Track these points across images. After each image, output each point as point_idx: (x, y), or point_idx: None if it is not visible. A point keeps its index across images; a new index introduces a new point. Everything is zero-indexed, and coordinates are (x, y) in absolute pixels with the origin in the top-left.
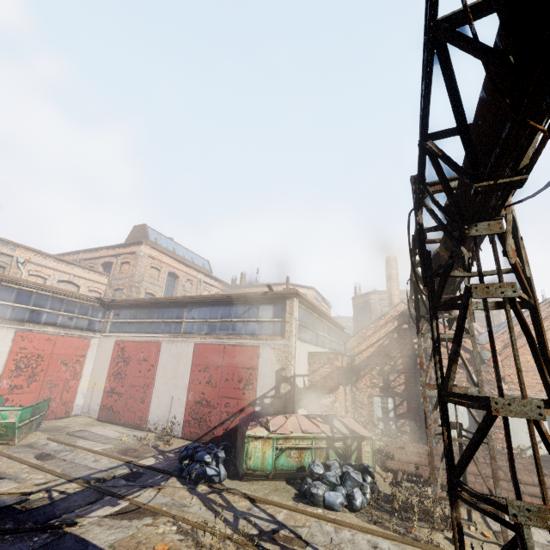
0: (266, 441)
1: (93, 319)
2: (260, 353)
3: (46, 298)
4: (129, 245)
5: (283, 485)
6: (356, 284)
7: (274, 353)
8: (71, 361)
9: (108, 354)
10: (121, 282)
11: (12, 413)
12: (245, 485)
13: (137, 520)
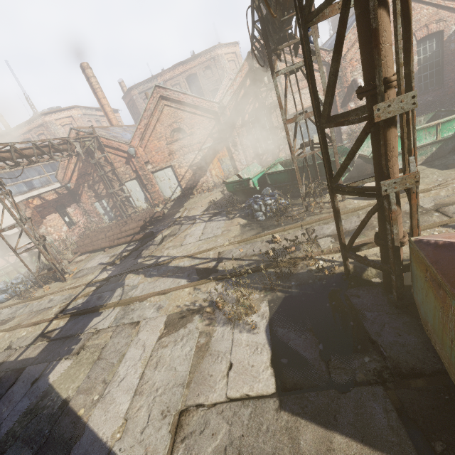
0: None
1: None
2: None
3: None
4: None
5: None
6: (120, 82)
7: None
8: None
9: None
10: None
11: None
12: None
13: None
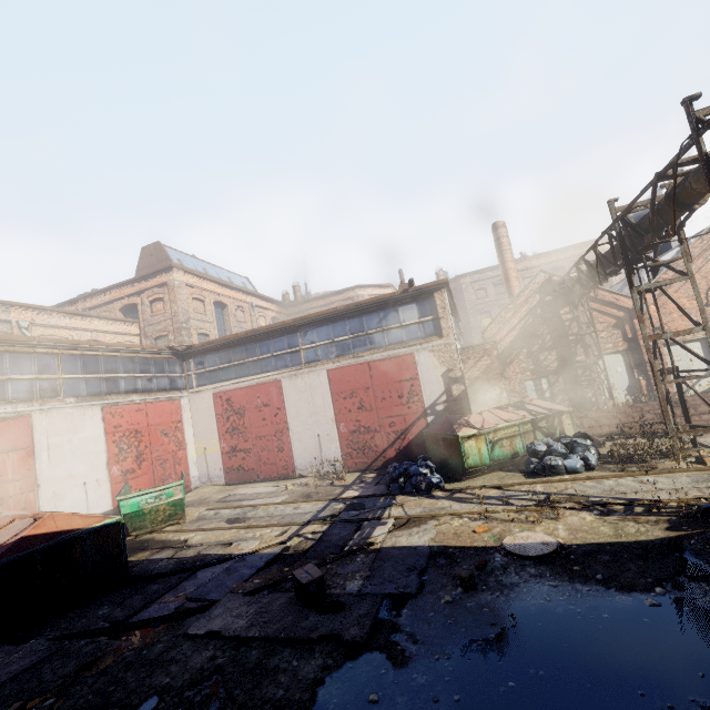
0: (478, 438)
1: (173, 375)
2: (417, 360)
3: (115, 361)
4: (153, 275)
5: (503, 474)
6: (437, 271)
7: (434, 356)
8: (170, 430)
9: (209, 412)
10: (161, 327)
11: (176, 490)
12: (468, 483)
13: (424, 525)
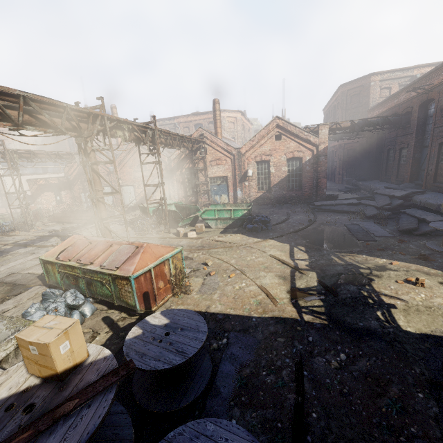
0: None
1: None
2: None
3: None
4: None
5: None
6: (150, 113)
7: None
8: None
9: None
10: None
11: None
12: None
13: None
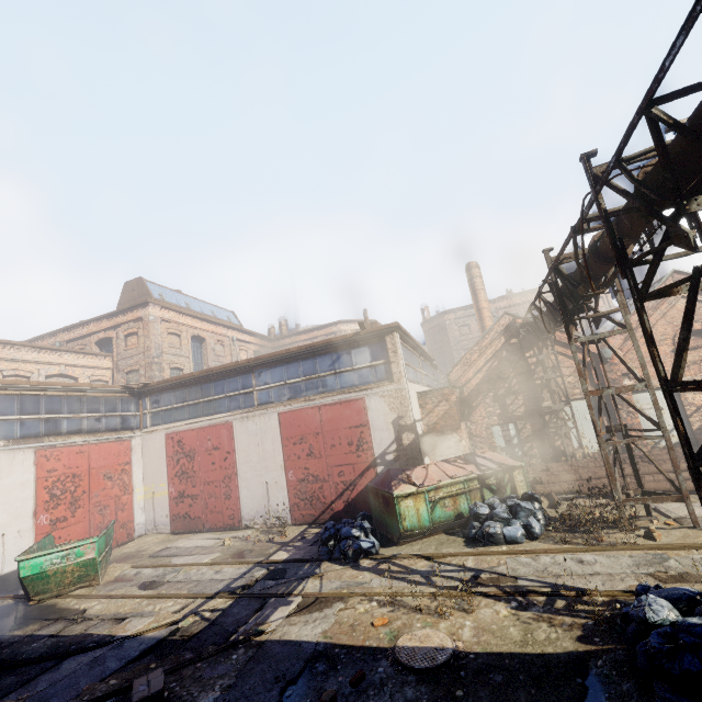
0: (417, 497)
1: (125, 414)
2: (368, 406)
3: (60, 400)
4: (129, 310)
5: (445, 538)
6: (422, 306)
7: (385, 402)
8: (115, 472)
9: (161, 453)
10: (133, 361)
11: (88, 548)
12: (405, 548)
13: (328, 608)
